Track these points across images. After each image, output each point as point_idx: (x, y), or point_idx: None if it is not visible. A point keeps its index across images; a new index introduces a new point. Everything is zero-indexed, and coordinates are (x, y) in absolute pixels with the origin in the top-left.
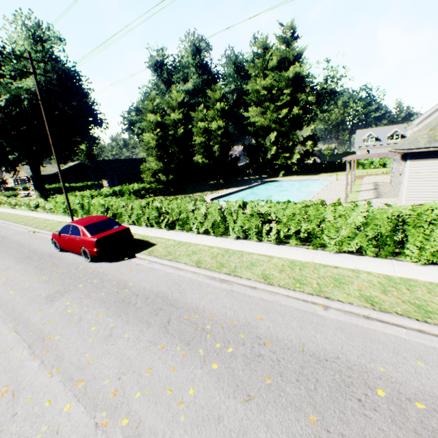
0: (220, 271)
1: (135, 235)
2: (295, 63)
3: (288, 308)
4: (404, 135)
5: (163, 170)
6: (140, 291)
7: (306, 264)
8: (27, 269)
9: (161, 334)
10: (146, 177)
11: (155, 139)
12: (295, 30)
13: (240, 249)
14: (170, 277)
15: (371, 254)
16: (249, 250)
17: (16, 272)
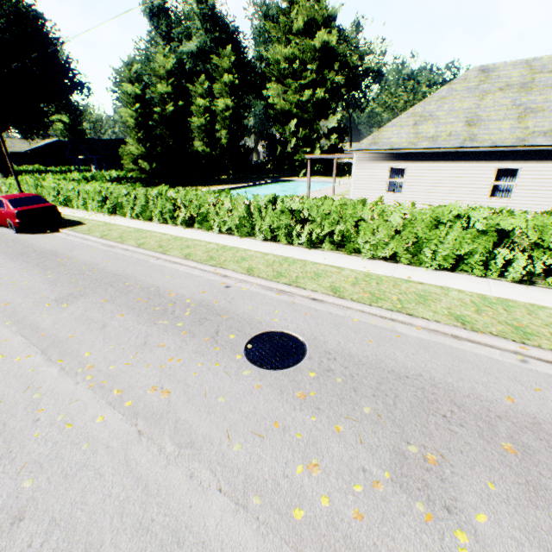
0: (114, 240)
1: (75, 218)
2: (322, 30)
3: (134, 259)
4: None
5: (146, 157)
6: (41, 249)
7: (185, 239)
8: None
9: (33, 266)
10: (128, 164)
11: (135, 117)
12: None
13: (151, 230)
14: (73, 244)
15: (237, 234)
16: (158, 230)
17: None
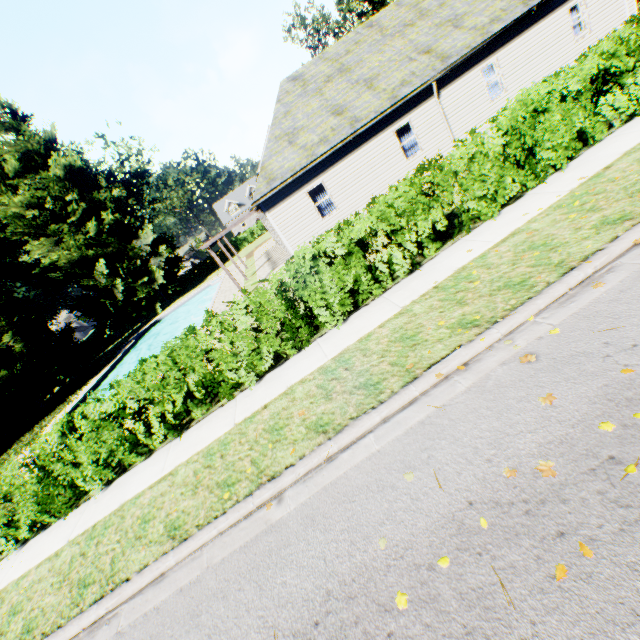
0: (80, 609)
1: None
2: (53, 154)
3: (229, 562)
4: None
5: None
6: None
7: (229, 437)
8: None
9: None
10: None
11: None
12: (13, 107)
13: (118, 504)
14: None
15: (294, 350)
16: (135, 490)
17: None
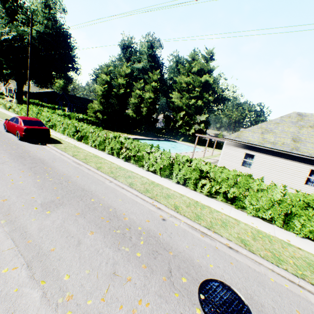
0: (81, 160)
1: (56, 137)
2: (207, 74)
3: (95, 178)
4: None
5: (102, 111)
6: (34, 156)
7: (126, 169)
8: None
9: (27, 168)
10: (90, 112)
11: (102, 91)
12: (213, 55)
13: (104, 157)
14: (54, 156)
15: (159, 174)
16: (108, 159)
17: None
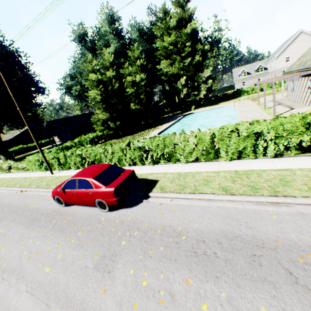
0: (261, 194)
1: None
2: (192, 21)
3: None
4: (266, 68)
5: (110, 119)
6: (200, 235)
7: None
8: (43, 234)
9: (308, 297)
10: (97, 127)
11: (98, 95)
12: None
13: (247, 168)
14: (212, 211)
15: None
16: (257, 167)
17: (33, 241)
